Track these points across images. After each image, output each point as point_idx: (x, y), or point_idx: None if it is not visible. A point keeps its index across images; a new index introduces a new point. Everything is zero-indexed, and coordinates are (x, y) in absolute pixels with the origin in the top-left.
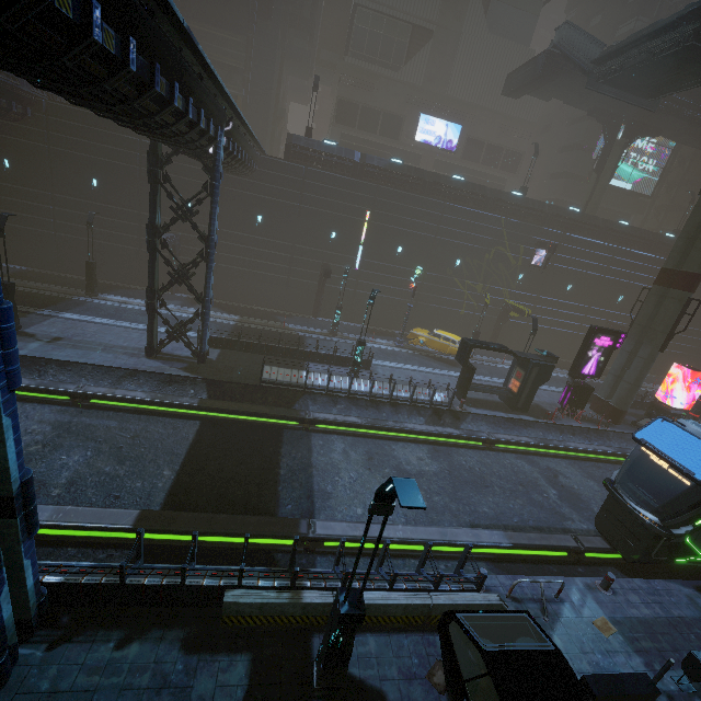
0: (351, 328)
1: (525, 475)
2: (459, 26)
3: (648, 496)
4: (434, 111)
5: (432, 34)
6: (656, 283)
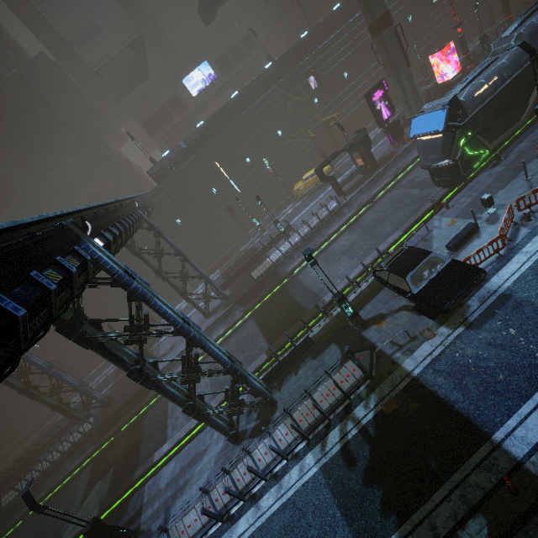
0: (267, 220)
1: (398, 197)
2: (148, 16)
3: (437, 155)
4: (185, 70)
5: (141, 37)
6: (373, 37)
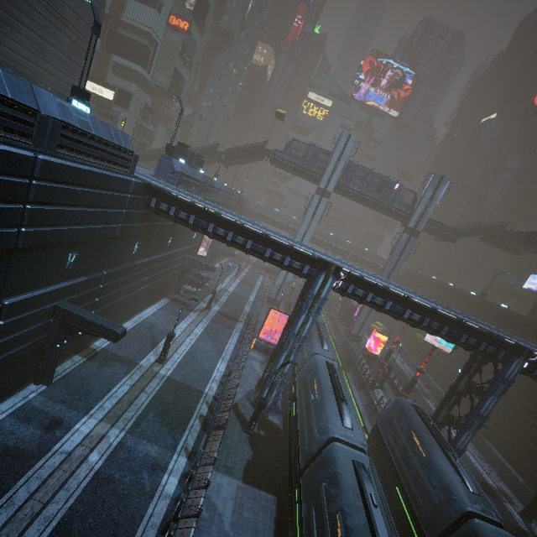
0: None
1: None
2: None
3: None
4: None
5: None
6: None
